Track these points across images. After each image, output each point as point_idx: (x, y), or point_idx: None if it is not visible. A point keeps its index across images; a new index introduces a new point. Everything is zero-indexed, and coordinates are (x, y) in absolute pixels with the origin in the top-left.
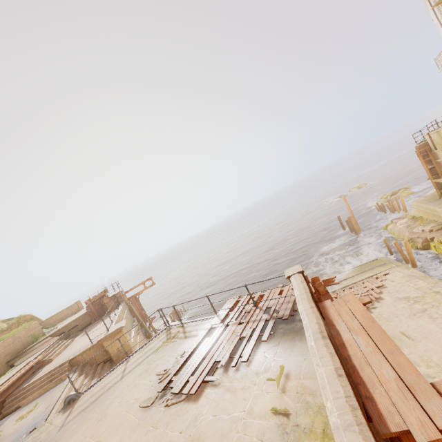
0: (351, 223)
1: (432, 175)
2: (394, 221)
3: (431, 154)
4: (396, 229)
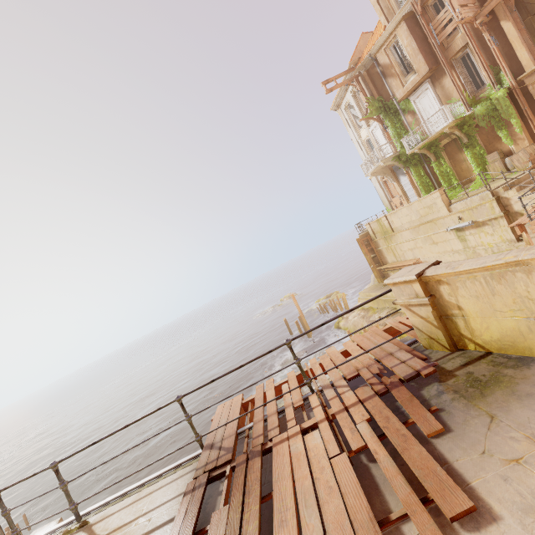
0: (302, 323)
1: (375, 263)
2: (345, 316)
3: (372, 243)
4: (350, 323)
